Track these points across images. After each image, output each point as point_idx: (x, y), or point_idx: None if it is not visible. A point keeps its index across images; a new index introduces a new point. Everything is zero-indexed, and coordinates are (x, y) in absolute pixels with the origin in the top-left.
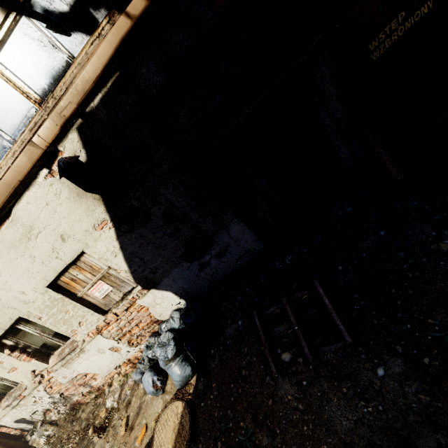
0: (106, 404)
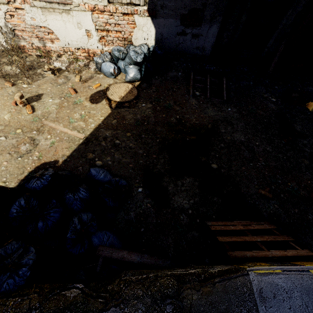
0: (52, 64)
